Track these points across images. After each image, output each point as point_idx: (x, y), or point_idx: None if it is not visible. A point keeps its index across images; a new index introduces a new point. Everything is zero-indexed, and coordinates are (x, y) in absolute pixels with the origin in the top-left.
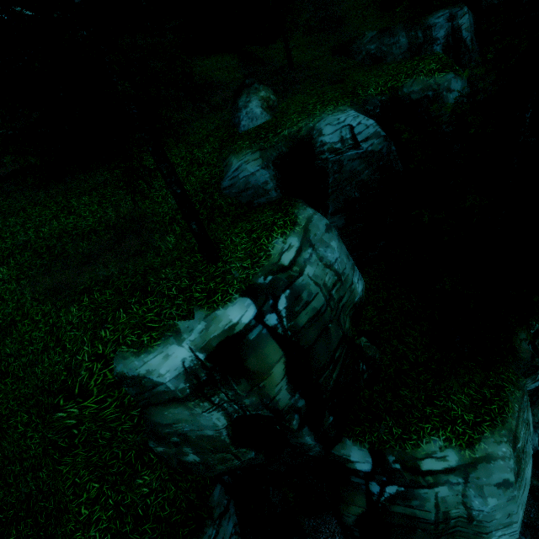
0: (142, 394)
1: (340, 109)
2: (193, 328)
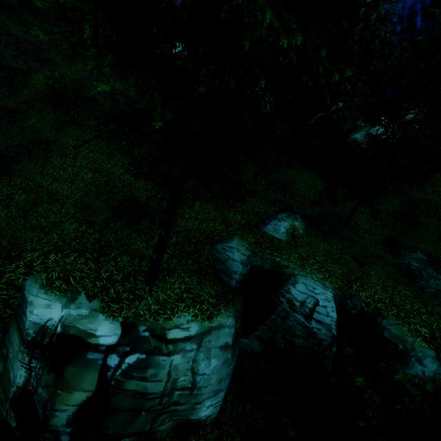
0: (20, 308)
1: (325, 283)
2: (81, 307)
